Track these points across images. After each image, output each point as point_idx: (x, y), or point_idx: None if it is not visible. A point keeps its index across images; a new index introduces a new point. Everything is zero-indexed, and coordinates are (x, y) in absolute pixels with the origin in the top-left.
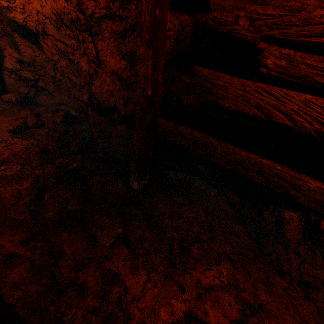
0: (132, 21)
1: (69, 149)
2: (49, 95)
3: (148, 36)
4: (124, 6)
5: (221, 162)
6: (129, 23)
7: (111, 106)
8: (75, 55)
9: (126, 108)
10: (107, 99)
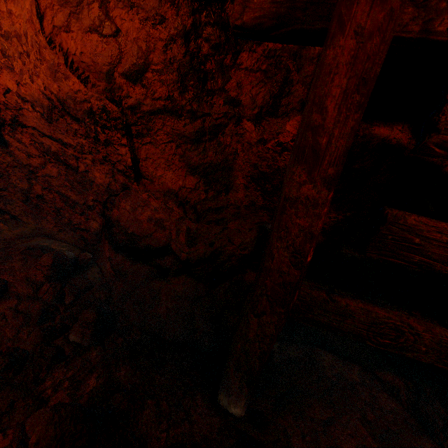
0: (217, 120)
1: (70, 337)
2: (11, 221)
3: (333, 169)
4: (201, 99)
5: (428, 358)
6: (210, 122)
7: (158, 245)
8: (82, 160)
9: (191, 249)
10: (150, 233)
